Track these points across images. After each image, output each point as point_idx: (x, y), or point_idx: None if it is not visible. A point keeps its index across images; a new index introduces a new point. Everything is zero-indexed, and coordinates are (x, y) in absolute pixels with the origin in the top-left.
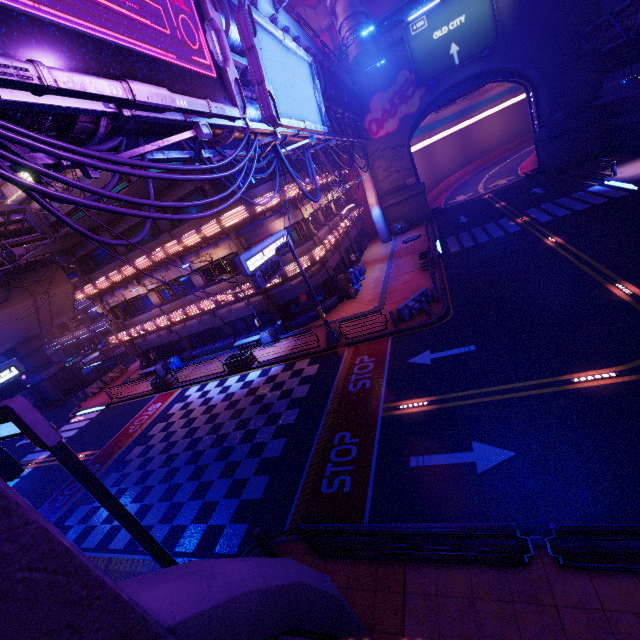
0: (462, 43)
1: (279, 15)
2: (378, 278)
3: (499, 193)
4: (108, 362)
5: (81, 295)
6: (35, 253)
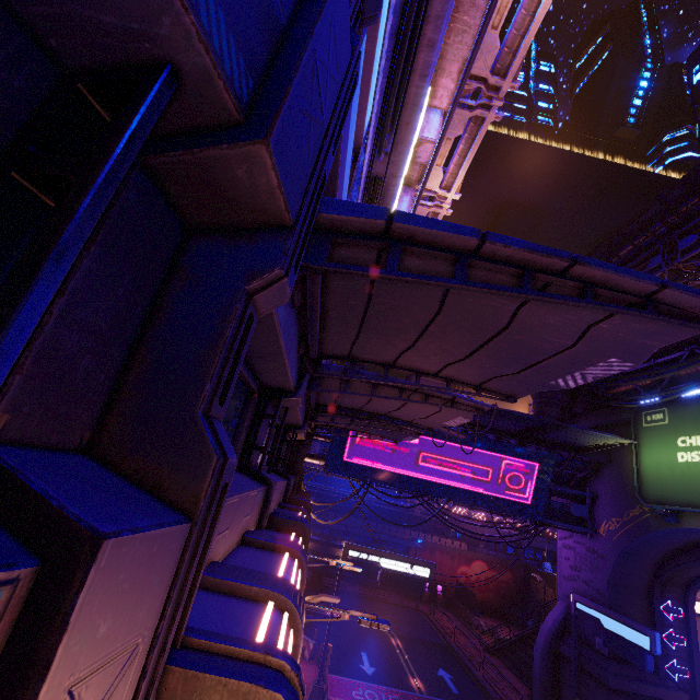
0: None
1: None
2: None
3: None
4: None
5: None
6: (562, 342)
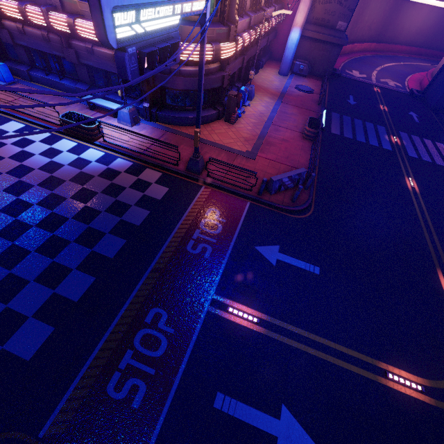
0: None
1: None
2: (262, 115)
3: (386, 94)
4: None
5: None
6: None
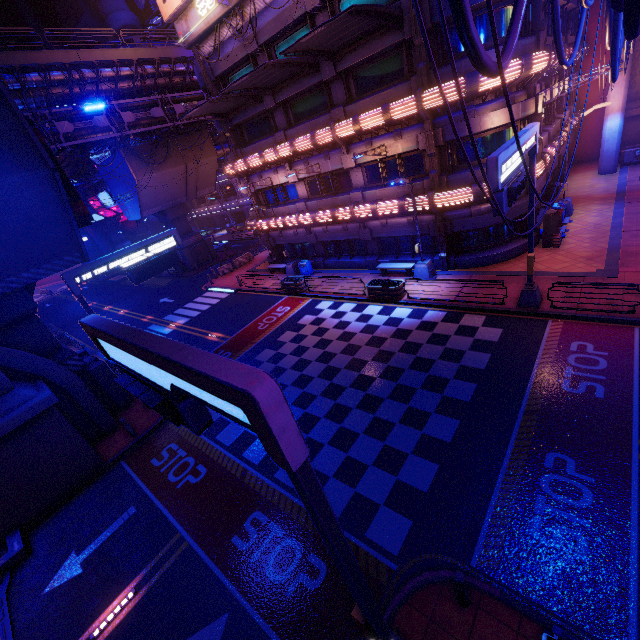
0: None
1: None
2: (598, 226)
3: None
4: (235, 244)
5: (230, 170)
6: (198, 111)
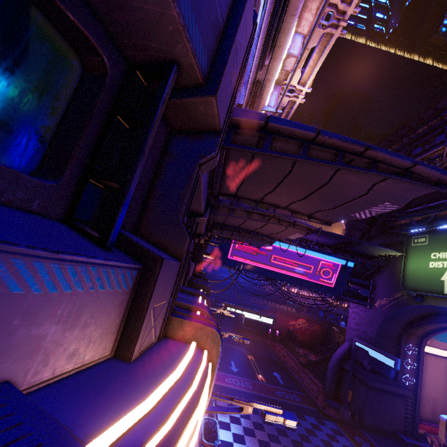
0: None
1: None
2: None
3: None
4: None
5: None
6: (359, 192)
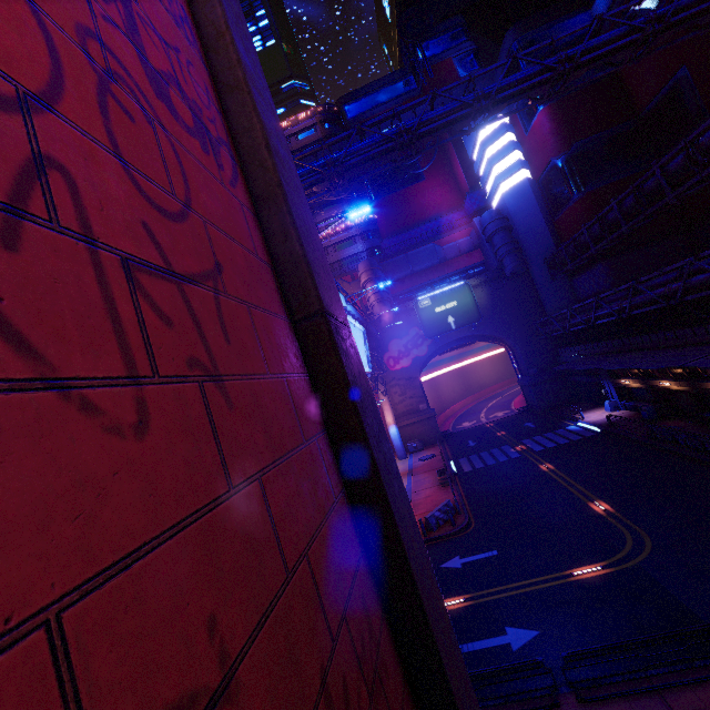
0: (456, 317)
1: (348, 306)
2: None
3: (499, 423)
4: None
5: None
6: None
